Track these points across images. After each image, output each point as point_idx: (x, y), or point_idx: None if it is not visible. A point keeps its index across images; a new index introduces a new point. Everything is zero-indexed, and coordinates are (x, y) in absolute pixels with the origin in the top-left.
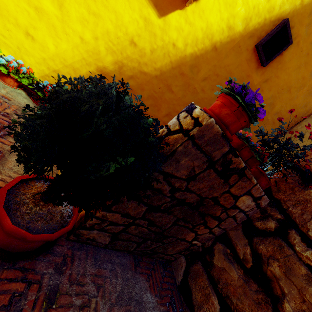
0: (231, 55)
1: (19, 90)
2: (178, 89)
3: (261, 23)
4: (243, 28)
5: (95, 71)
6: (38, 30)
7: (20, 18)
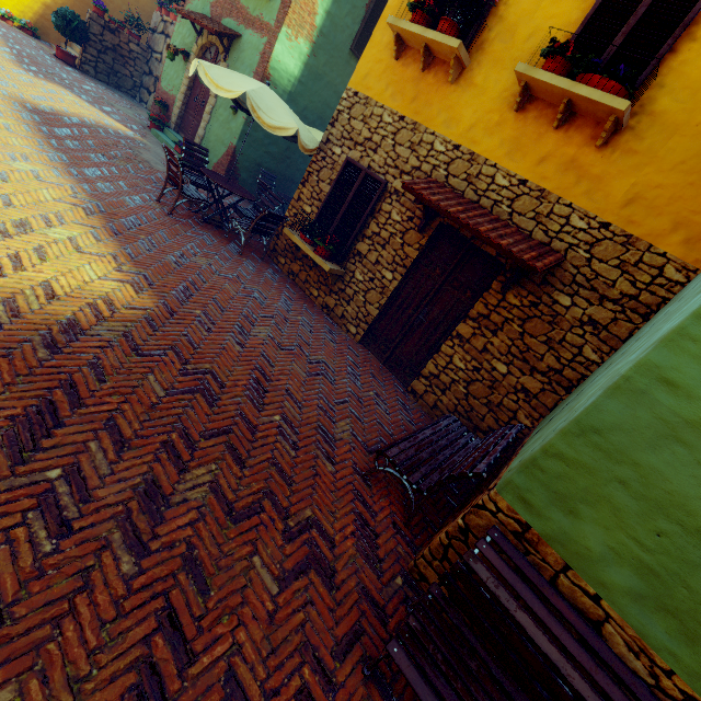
0: None
1: (15, 28)
2: None
3: None
4: None
5: (42, 7)
6: None
7: None
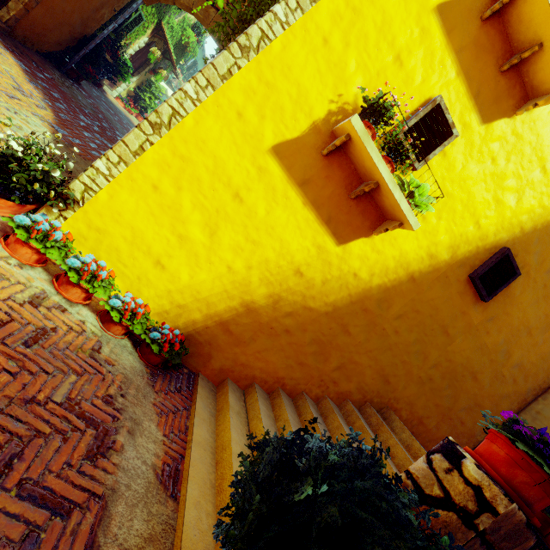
0: (435, 287)
1: (124, 339)
2: (358, 330)
3: (472, 251)
4: (449, 256)
5: (238, 307)
6: (174, 258)
7: (155, 246)
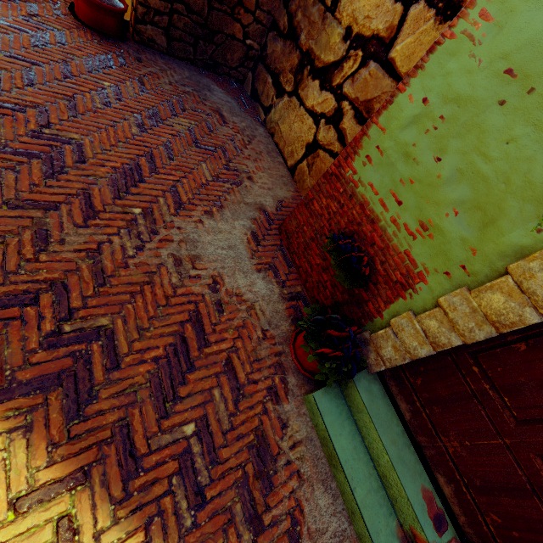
0: None
1: None
2: None
3: None
4: None
5: None
6: None
7: None
